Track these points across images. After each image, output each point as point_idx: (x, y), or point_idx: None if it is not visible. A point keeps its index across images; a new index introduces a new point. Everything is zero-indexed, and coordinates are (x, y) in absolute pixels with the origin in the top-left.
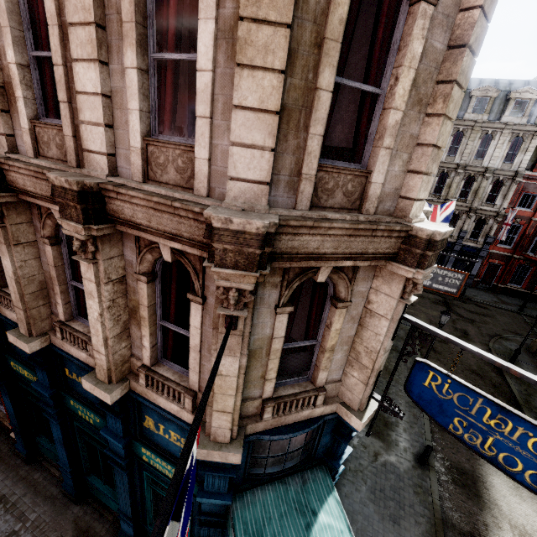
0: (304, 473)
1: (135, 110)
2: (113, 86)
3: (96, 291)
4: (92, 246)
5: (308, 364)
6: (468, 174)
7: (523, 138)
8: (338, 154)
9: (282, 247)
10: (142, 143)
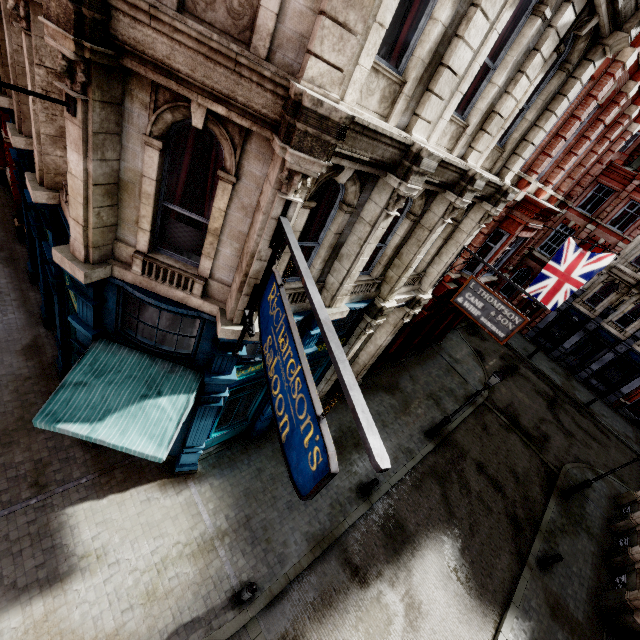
0: (177, 366)
1: None
2: None
3: (29, 70)
4: (23, 11)
5: (200, 248)
6: None
7: None
8: None
9: (124, 33)
10: None
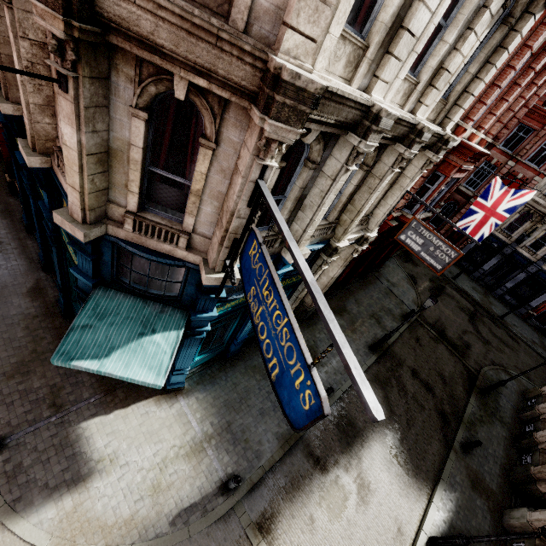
0: (166, 307)
1: None
2: None
3: (14, 43)
4: None
5: (183, 206)
6: None
7: None
8: None
9: (109, 10)
10: None
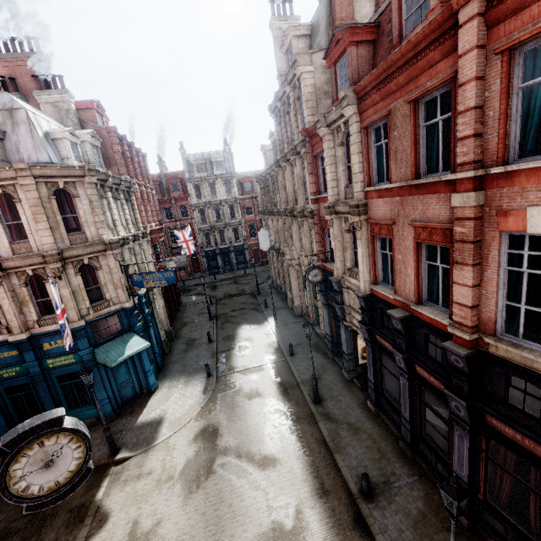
0: (123, 336)
1: (5, 238)
2: None
3: (6, 296)
4: (1, 280)
5: (101, 294)
6: (214, 206)
7: (228, 180)
8: (78, 230)
9: (66, 256)
10: (10, 245)
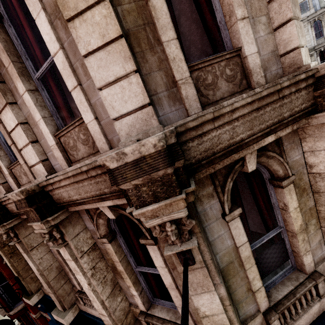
0: None
1: (40, 119)
2: (25, 114)
3: (76, 267)
4: (57, 233)
5: (284, 253)
6: None
7: (319, 19)
8: None
9: (195, 155)
10: (55, 140)
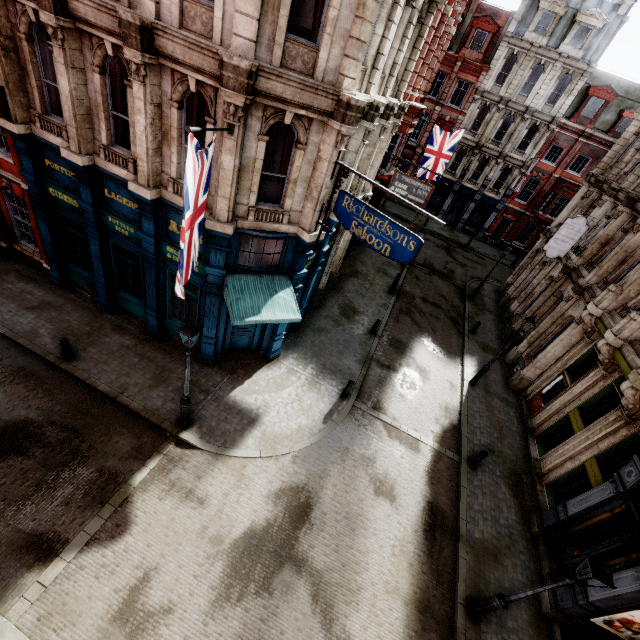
0: (274, 276)
1: None
2: None
3: (144, 108)
4: (144, 71)
5: (280, 194)
6: (509, 111)
7: (572, 76)
8: (310, 36)
9: (261, 86)
10: None
